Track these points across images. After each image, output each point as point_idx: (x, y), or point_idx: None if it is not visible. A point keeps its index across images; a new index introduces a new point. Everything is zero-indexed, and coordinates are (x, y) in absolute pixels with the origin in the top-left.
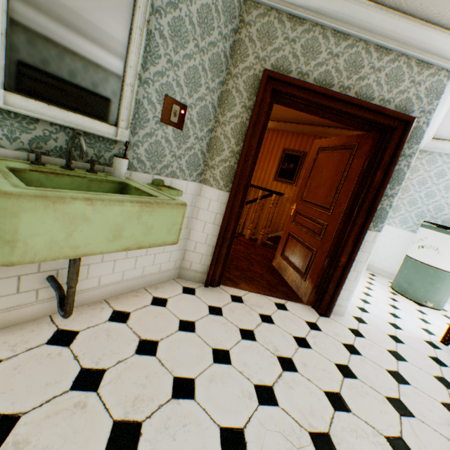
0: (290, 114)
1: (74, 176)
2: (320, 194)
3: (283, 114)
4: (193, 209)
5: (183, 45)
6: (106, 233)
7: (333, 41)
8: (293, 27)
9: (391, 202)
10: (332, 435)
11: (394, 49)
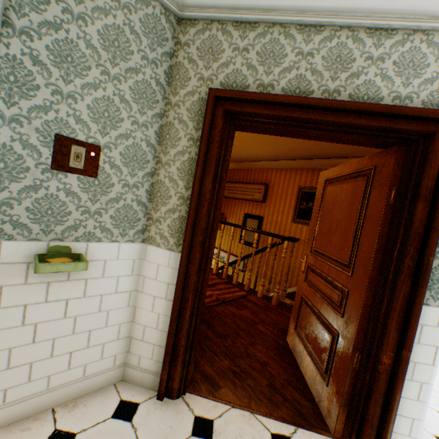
0: (299, 150)
1: None
2: (333, 242)
3: (291, 151)
4: (137, 279)
5: (81, 72)
6: None
7: (301, 38)
8: (243, 34)
9: None
10: None
11: (398, 26)
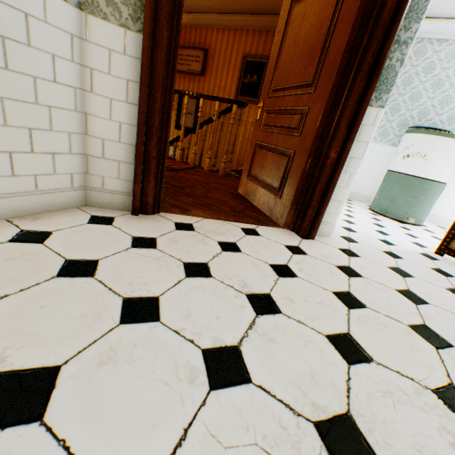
0: None
1: None
2: (296, 69)
3: None
4: (82, 73)
5: None
6: None
7: None
8: None
9: (403, 56)
10: (357, 416)
11: None
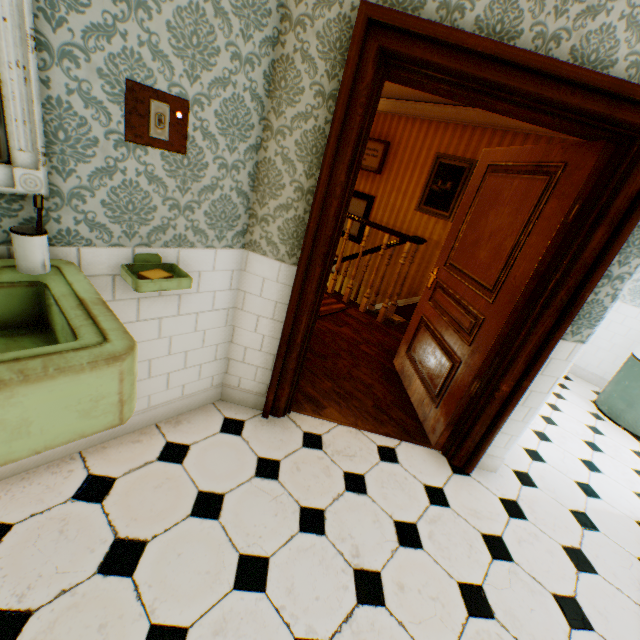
0: None
1: None
2: (479, 259)
3: None
4: (236, 295)
5: None
6: None
7: None
8: None
9: (616, 290)
10: None
11: None
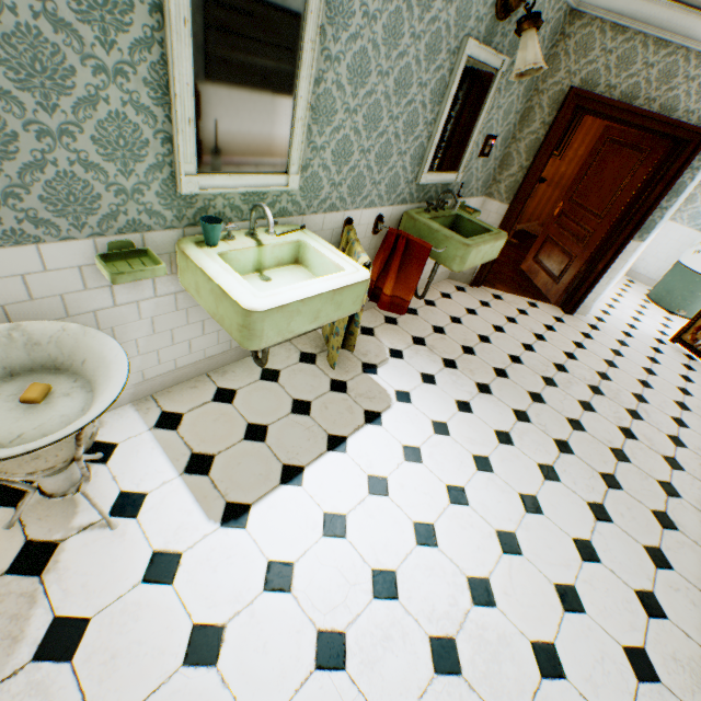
0: None
1: (442, 217)
2: (593, 198)
3: None
4: None
5: (510, 88)
6: (481, 257)
7: (652, 50)
8: (613, 37)
9: (662, 215)
10: (565, 366)
11: None
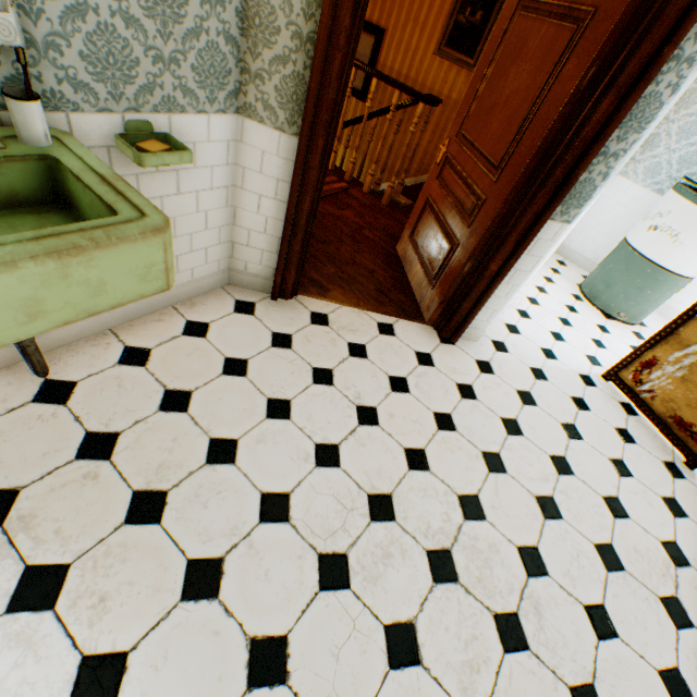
0: None
1: None
2: (491, 130)
3: None
4: (234, 171)
5: None
6: (9, 316)
7: None
8: None
9: (609, 169)
10: (395, 496)
11: None
